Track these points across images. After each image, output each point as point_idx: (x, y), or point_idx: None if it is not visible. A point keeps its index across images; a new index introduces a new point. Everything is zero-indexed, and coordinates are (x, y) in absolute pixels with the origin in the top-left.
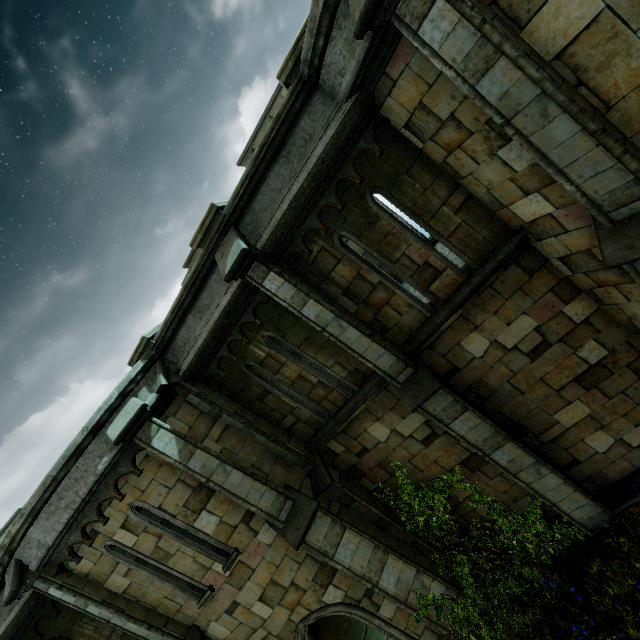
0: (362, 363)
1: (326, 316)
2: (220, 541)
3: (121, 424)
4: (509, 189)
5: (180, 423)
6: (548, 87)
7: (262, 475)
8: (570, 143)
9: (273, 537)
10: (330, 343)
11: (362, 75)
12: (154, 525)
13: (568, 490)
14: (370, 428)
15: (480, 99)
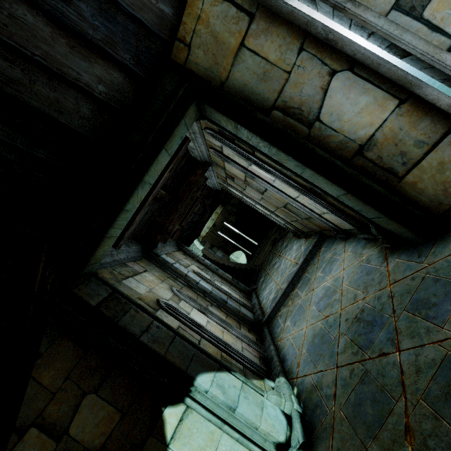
0: None
1: None
2: None
3: None
4: None
5: None
6: None
7: None
8: None
9: None
10: None
11: None
12: None
13: None
14: None
15: None
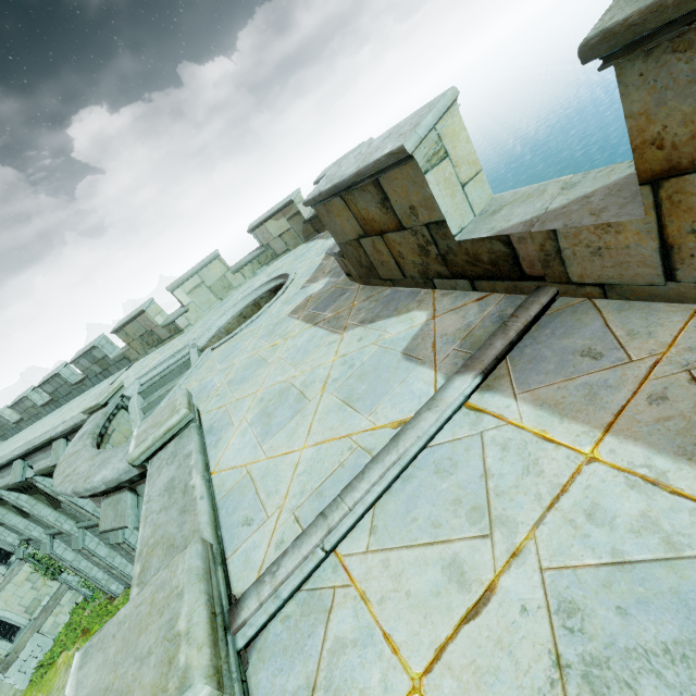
0: None
1: None
2: None
3: (109, 519)
4: None
5: None
6: None
7: None
8: None
9: None
10: None
11: None
12: None
13: None
14: None
15: None
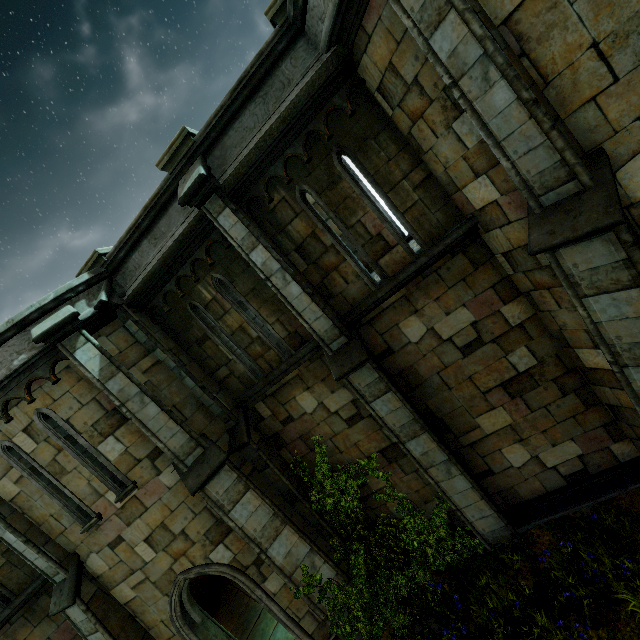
0: (303, 326)
1: (272, 265)
2: (120, 470)
3: (47, 325)
4: (462, 169)
5: (111, 345)
6: (489, 47)
7: (181, 418)
8: (507, 113)
9: (175, 481)
10: (275, 299)
11: (340, 23)
12: (57, 437)
13: (475, 497)
14: (299, 396)
15: (432, 54)
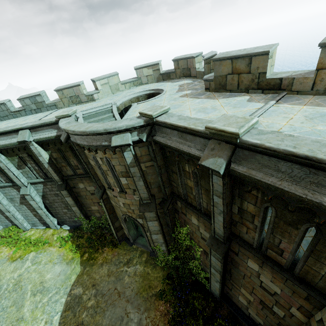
0: None
1: (219, 207)
2: (123, 187)
3: (118, 142)
4: None
5: (139, 151)
6: None
7: (150, 186)
8: None
9: (138, 199)
10: None
11: None
12: (109, 167)
13: (217, 289)
14: (193, 217)
15: None
